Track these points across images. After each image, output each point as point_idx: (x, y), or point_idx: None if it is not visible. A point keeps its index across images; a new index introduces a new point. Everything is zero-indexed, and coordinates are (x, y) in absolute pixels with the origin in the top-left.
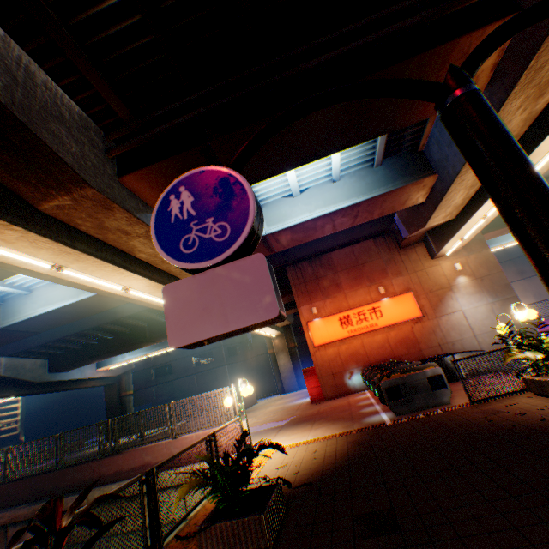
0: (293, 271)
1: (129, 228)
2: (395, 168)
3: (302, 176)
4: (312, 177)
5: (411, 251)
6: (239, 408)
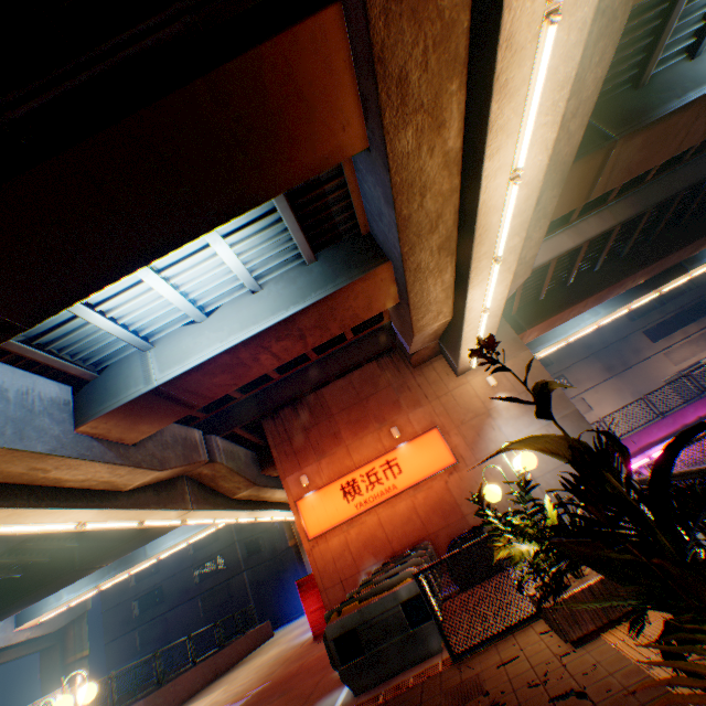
0: (273, 424)
1: None
2: (337, 261)
3: (199, 290)
4: (219, 289)
5: (428, 369)
6: None
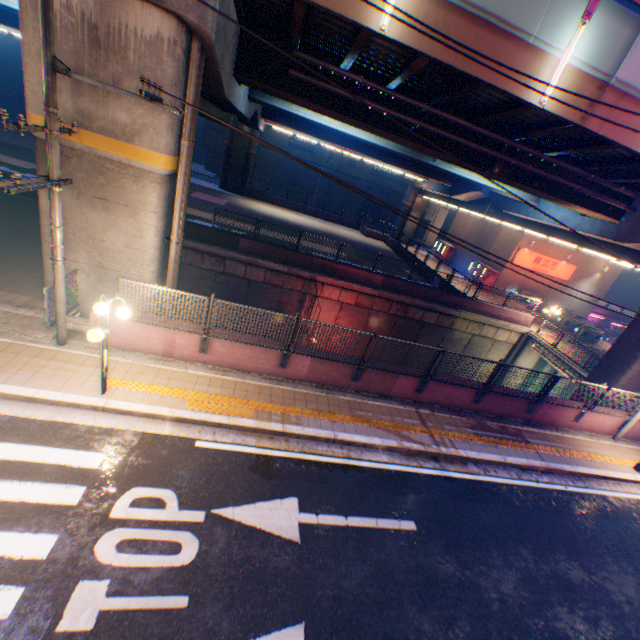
0: None
1: None
2: None
3: None
4: None
5: None
6: (547, 316)
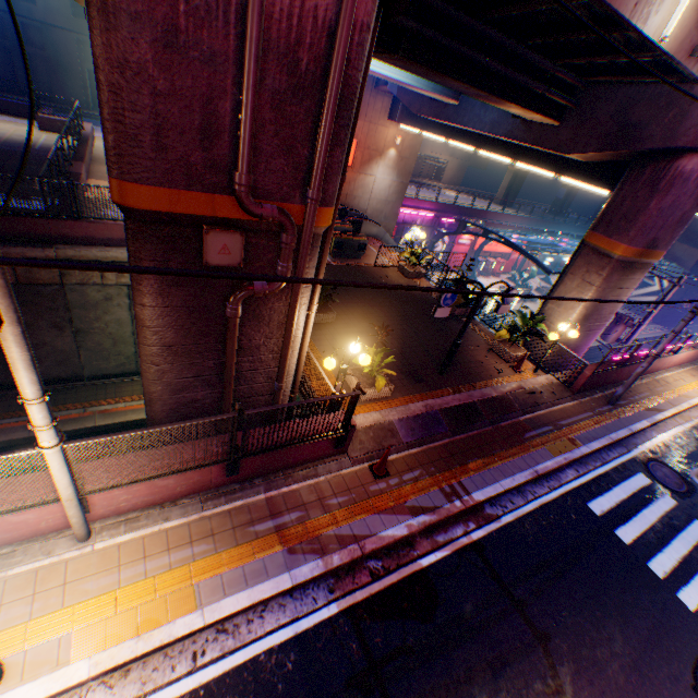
0: None
1: None
2: None
3: None
4: None
5: (381, 100)
6: None
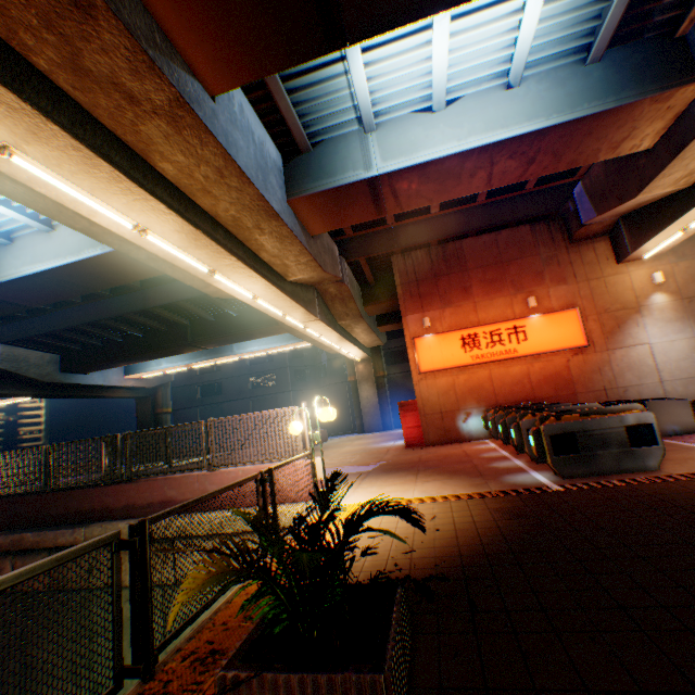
0: (402, 263)
1: (134, 85)
2: (626, 68)
3: (456, 67)
4: (472, 73)
5: (586, 249)
6: (312, 439)
